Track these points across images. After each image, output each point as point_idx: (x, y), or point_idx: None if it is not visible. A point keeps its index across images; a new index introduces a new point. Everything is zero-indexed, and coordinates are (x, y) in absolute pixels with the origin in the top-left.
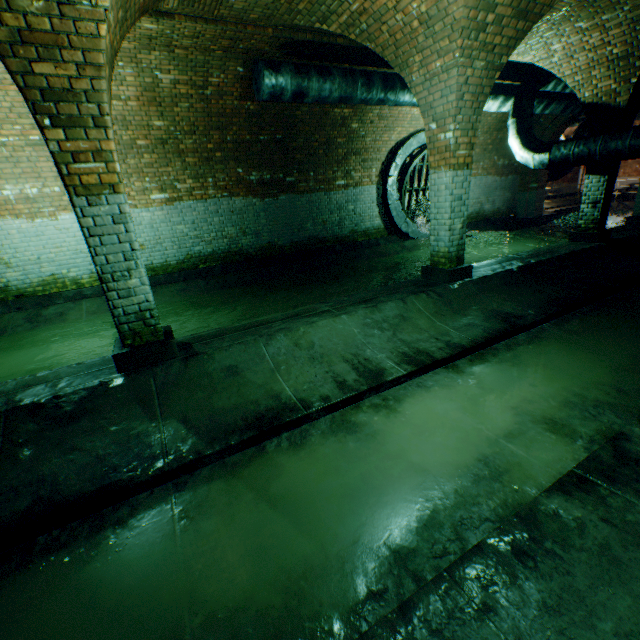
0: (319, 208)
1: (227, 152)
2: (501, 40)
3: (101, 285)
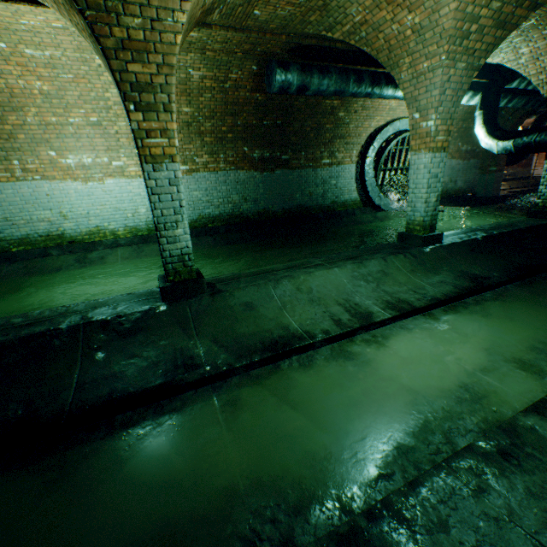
0: (307, 182)
1: (237, 134)
2: (481, 46)
3: (132, 237)
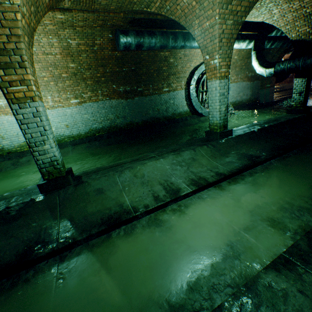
0: (155, 103)
1: (107, 77)
2: (241, 8)
3: None
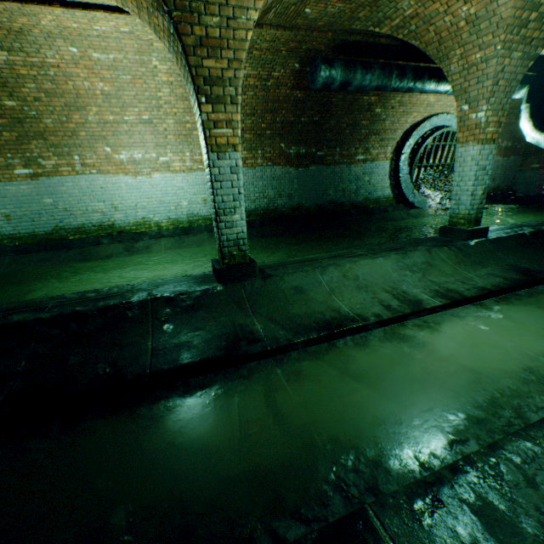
0: (340, 178)
1: (275, 130)
2: (539, 34)
3: (174, 228)
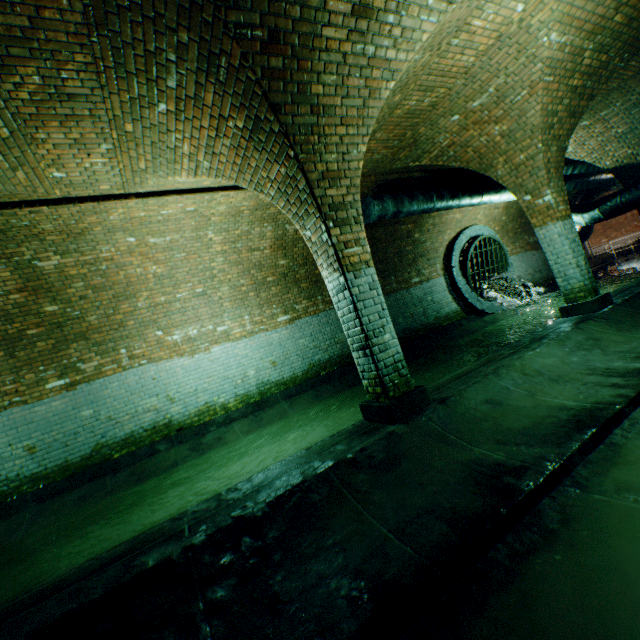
0: (404, 304)
1: None
2: (562, 132)
3: (245, 406)
